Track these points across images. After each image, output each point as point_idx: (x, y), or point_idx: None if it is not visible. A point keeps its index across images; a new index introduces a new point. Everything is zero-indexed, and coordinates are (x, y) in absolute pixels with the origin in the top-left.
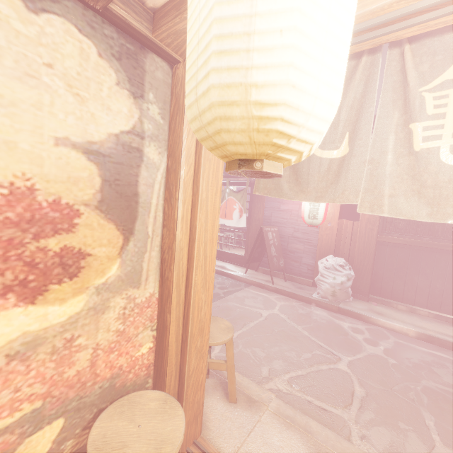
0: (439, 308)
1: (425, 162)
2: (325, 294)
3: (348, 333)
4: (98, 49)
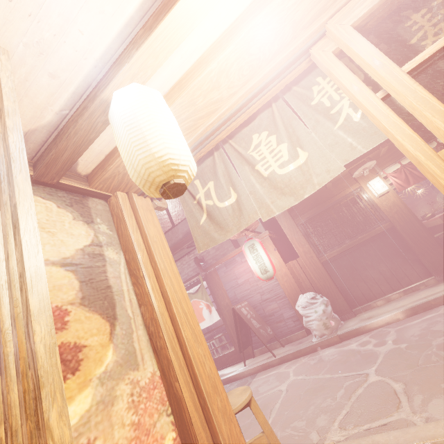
0: (400, 285)
1: (274, 179)
2: (320, 331)
3: (359, 350)
4: (57, 204)
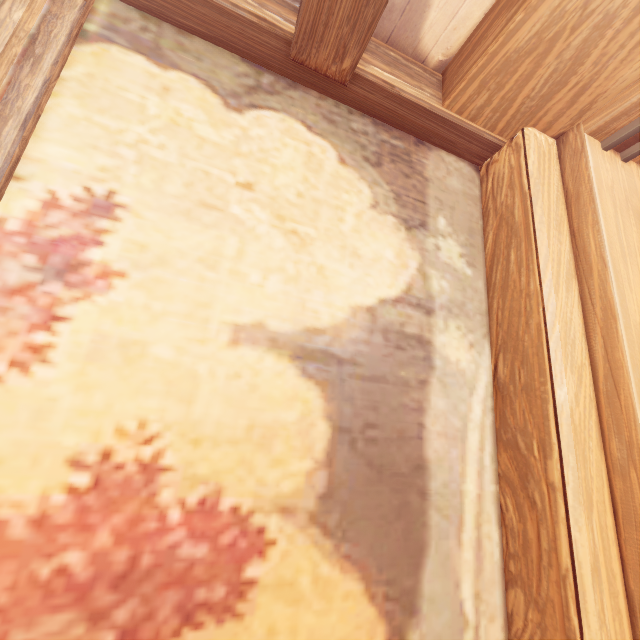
0: None
1: None
2: None
3: None
4: (339, 152)
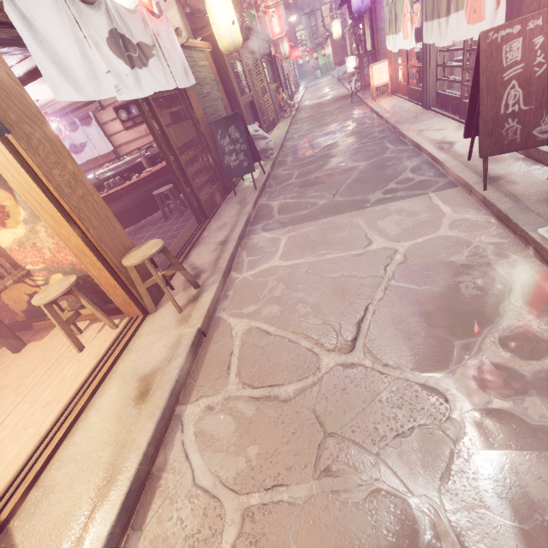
0: None
1: None
2: None
3: (479, 335)
4: None
